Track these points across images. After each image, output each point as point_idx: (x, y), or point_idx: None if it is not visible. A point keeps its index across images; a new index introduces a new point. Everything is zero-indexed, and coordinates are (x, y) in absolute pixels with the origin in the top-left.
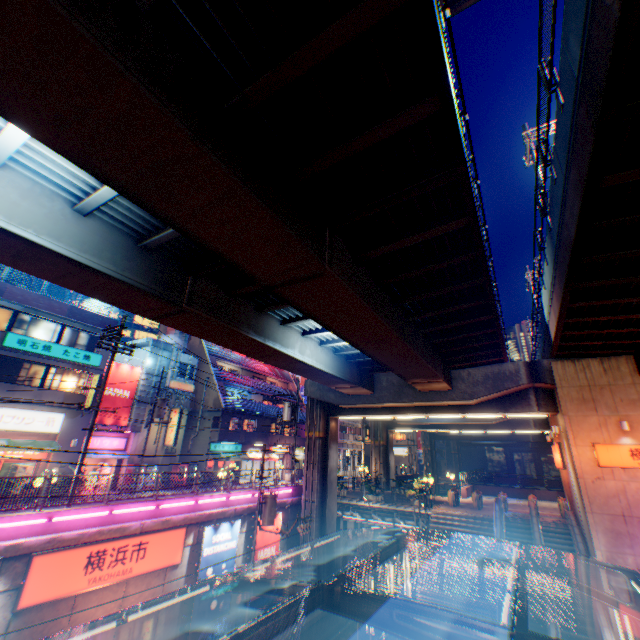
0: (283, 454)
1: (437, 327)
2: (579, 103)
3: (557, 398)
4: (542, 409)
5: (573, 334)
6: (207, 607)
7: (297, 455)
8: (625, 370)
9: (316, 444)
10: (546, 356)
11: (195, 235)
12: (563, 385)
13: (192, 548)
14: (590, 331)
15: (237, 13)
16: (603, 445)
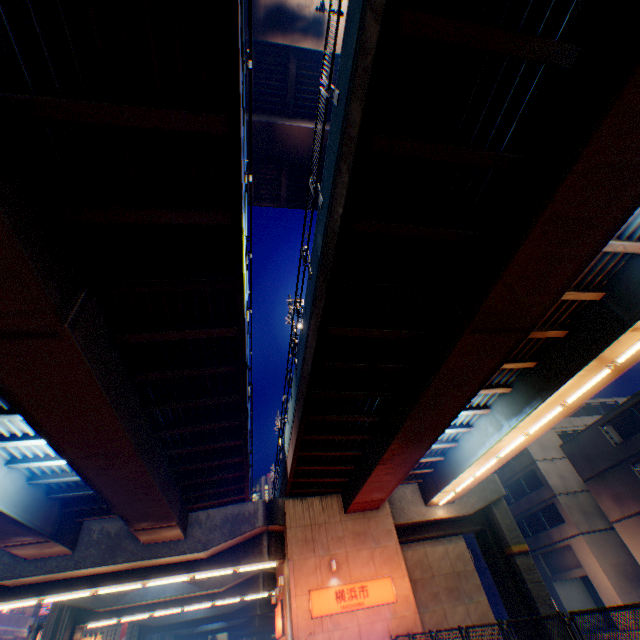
0: None
1: (187, 448)
2: (320, 273)
3: (287, 540)
4: (273, 556)
5: (305, 469)
6: None
7: None
8: (337, 507)
9: None
10: (283, 495)
11: None
12: (293, 524)
13: None
14: (316, 466)
15: (65, 37)
16: (318, 590)
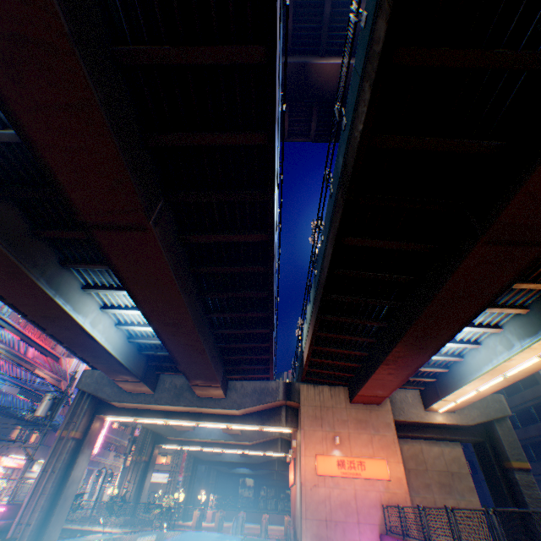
0: (14, 468)
1: (228, 330)
2: (339, 190)
3: (300, 414)
4: (289, 424)
5: (318, 362)
6: None
7: (34, 471)
8: (343, 397)
9: (67, 446)
10: (299, 381)
11: (26, 131)
12: (306, 403)
13: None
14: (327, 360)
15: None
16: (323, 455)
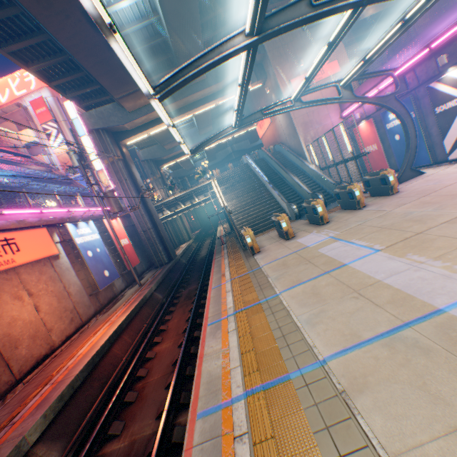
0: None
1: None
2: None
3: (268, 62)
4: (259, 79)
5: None
6: (104, 276)
7: None
8: (297, 31)
9: (120, 166)
10: None
11: None
12: (270, 51)
13: (63, 245)
14: None
15: None
16: (294, 80)
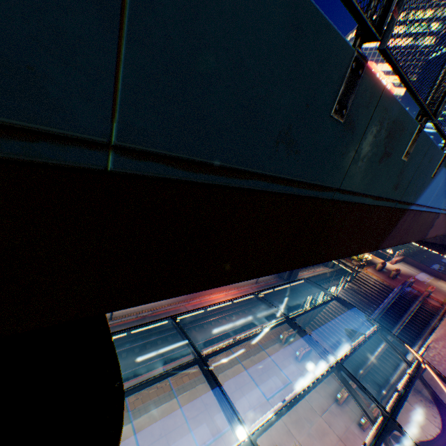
0: None
1: None
2: None
3: None
4: None
5: None
6: None
7: None
8: None
9: None
10: None
11: None
12: None
13: None
14: None
15: None
16: None
